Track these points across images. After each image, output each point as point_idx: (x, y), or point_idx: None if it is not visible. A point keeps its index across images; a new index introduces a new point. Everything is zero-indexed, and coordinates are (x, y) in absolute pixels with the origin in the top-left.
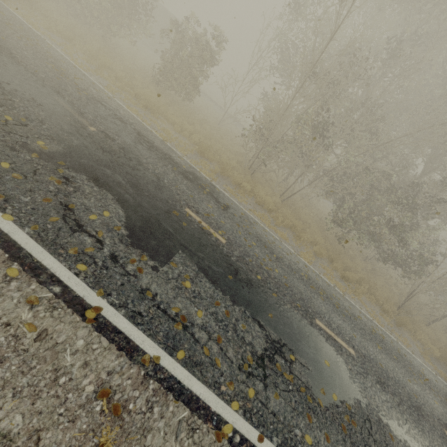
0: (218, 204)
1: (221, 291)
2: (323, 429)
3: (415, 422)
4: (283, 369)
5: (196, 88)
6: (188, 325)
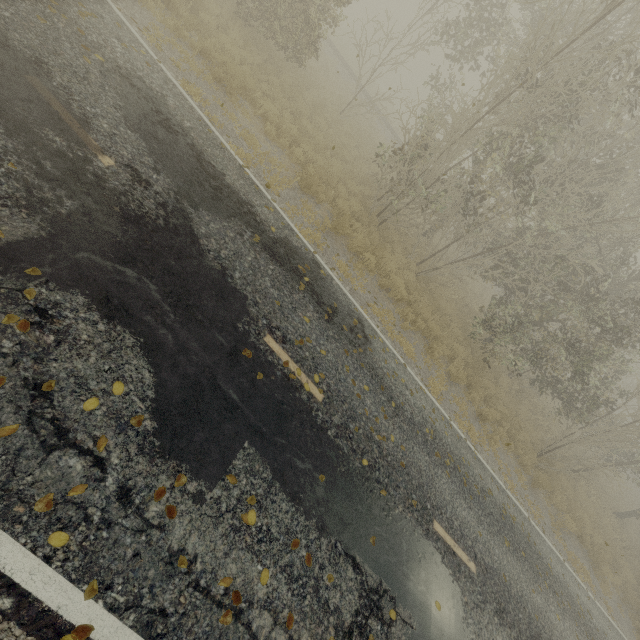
0: (320, 309)
1: (303, 513)
2: None
3: None
4: None
5: (315, 44)
6: (244, 607)
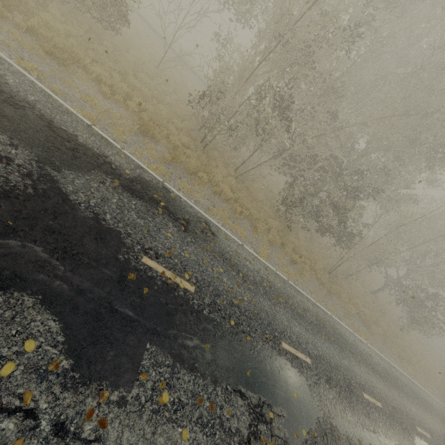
0: (177, 223)
1: (201, 377)
2: None
3: (349, 404)
4: (266, 438)
5: (125, 16)
6: None
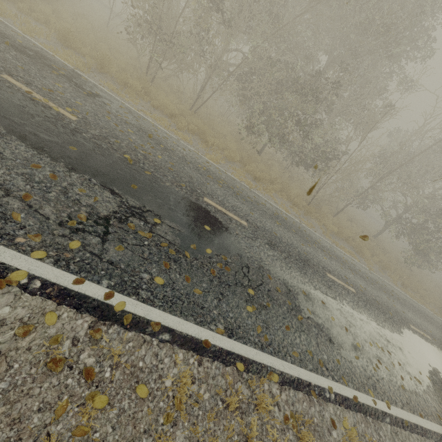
0: (78, 88)
1: (48, 157)
2: (184, 273)
3: (299, 269)
4: (140, 229)
5: None
6: None
